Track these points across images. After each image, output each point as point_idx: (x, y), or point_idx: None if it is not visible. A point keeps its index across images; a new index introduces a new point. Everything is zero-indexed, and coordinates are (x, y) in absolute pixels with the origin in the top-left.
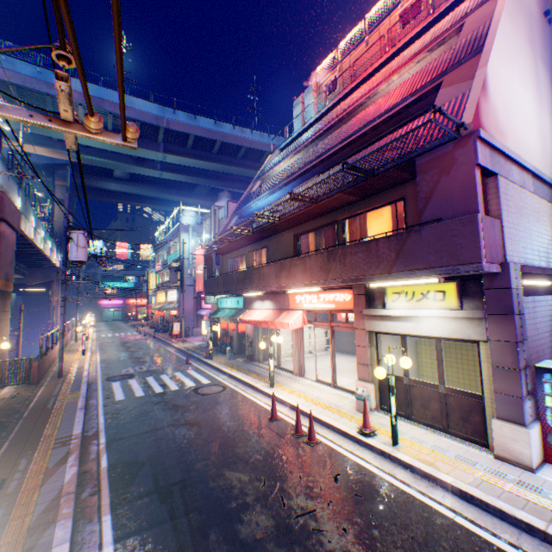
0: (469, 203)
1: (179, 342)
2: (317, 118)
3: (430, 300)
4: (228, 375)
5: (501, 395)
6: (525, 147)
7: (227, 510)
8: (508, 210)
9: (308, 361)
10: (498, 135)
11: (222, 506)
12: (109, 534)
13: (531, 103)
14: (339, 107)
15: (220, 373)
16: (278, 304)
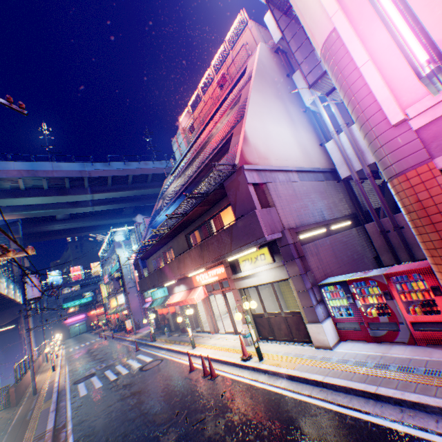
0: (251, 204)
1: (132, 335)
2: (188, 150)
3: (260, 260)
4: (166, 349)
5: (305, 308)
6: (287, 157)
7: (151, 438)
8: (280, 199)
9: (224, 320)
10: (263, 160)
11: (148, 437)
12: None
13: (287, 130)
14: (196, 144)
15: (161, 349)
16: (188, 285)
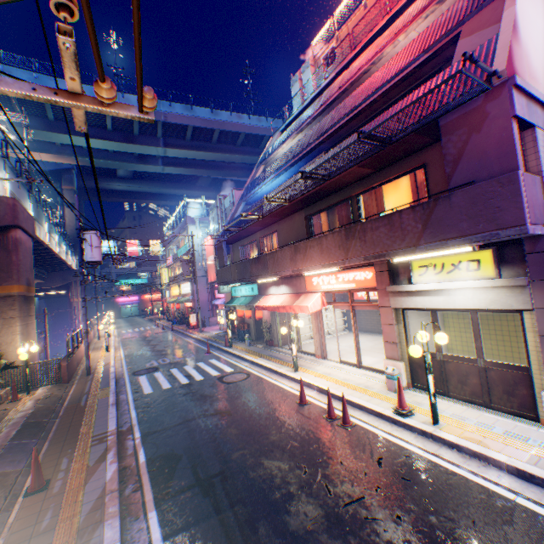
0: (507, 160)
1: (197, 333)
2: (317, 93)
3: (463, 271)
4: (249, 362)
5: None
6: None
7: (272, 501)
8: None
9: (328, 343)
10: (533, 83)
11: (266, 497)
12: (157, 531)
13: None
14: (341, 78)
15: (241, 360)
16: (294, 288)
